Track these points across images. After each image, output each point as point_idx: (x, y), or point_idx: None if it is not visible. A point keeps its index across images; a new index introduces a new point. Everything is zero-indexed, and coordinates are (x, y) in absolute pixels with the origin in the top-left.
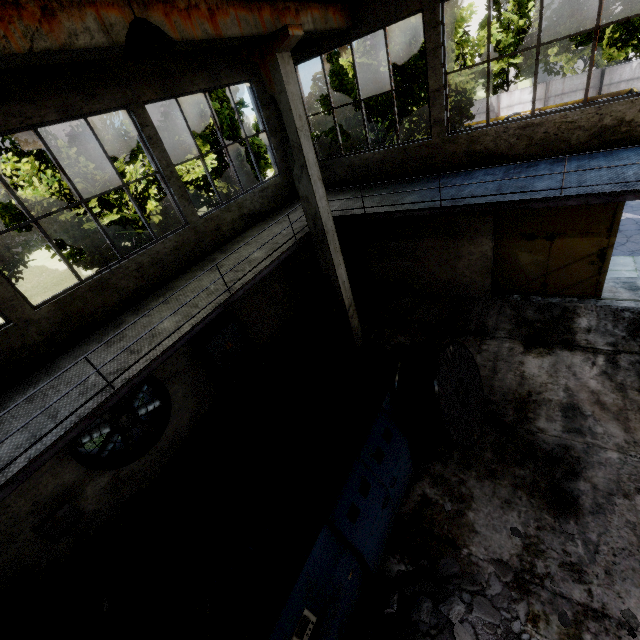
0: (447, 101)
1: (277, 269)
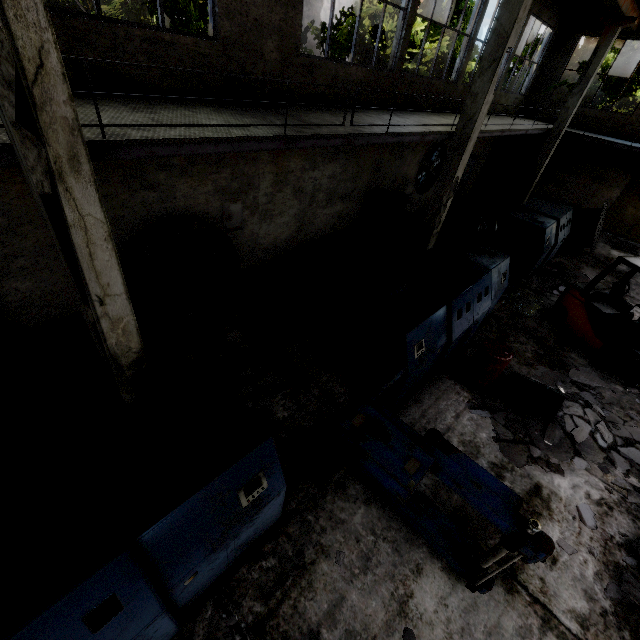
0: None
1: (488, 152)
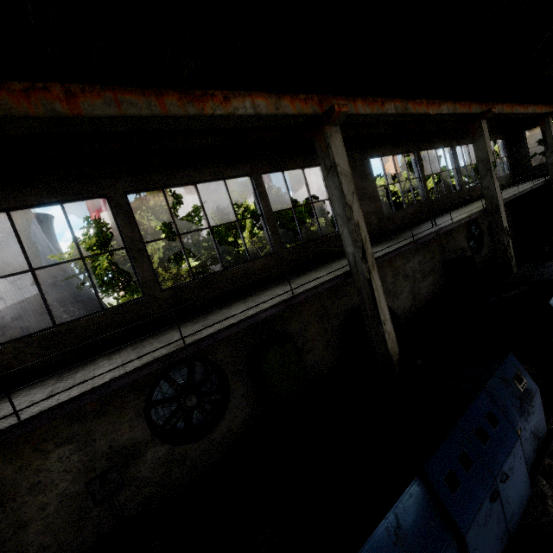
0: None
1: (509, 212)
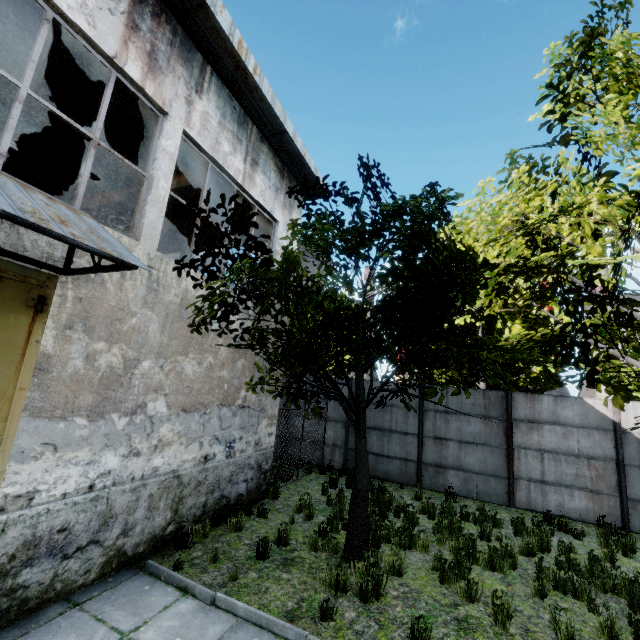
0: (138, 203)
1: None
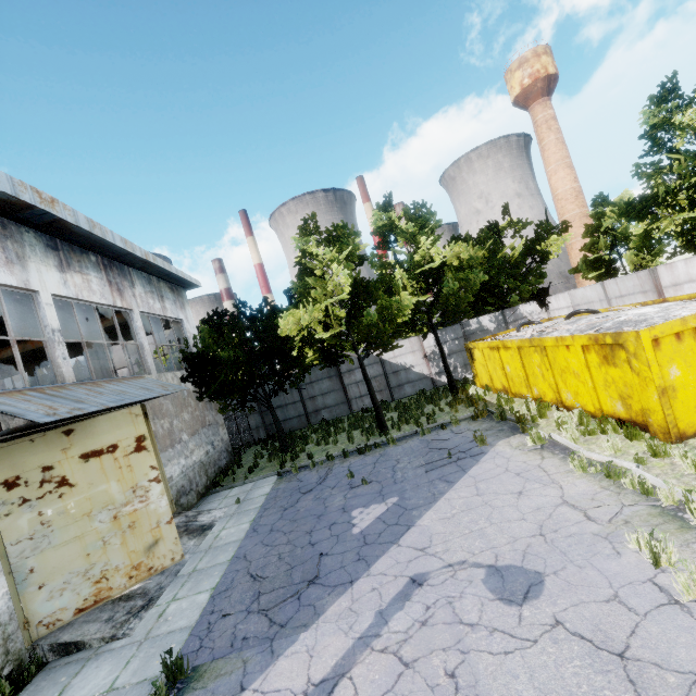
0: (141, 357)
1: None
